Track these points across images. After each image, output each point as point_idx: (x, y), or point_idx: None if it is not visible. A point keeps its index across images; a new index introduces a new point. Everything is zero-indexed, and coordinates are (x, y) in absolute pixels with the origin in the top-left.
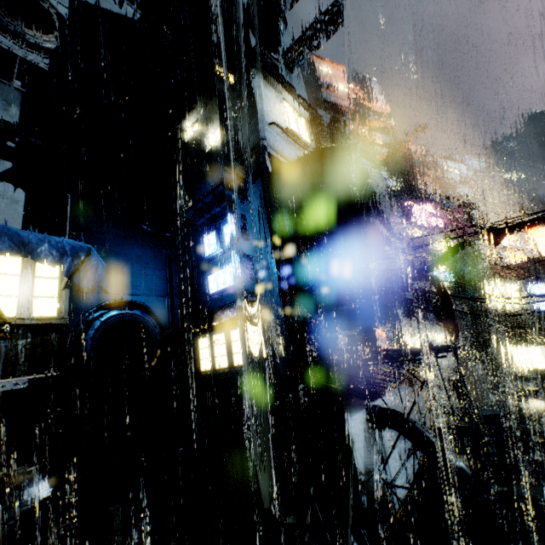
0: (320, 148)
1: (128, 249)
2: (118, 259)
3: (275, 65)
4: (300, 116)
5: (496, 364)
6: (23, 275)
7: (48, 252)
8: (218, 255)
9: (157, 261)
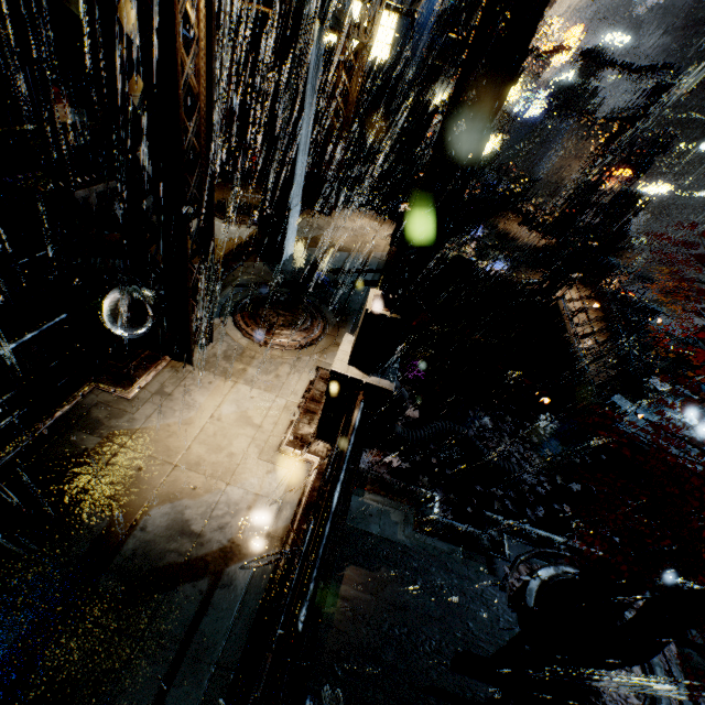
0: None
1: None
2: None
3: None
4: None
5: None
6: None
7: None
8: None
9: None
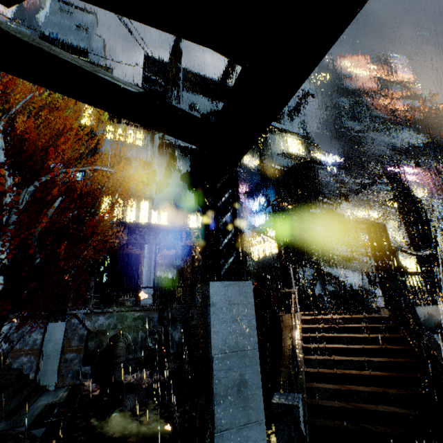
0: (299, 163)
1: None
2: None
3: (282, 124)
4: (298, 141)
5: None
6: (197, 222)
7: None
8: (259, 211)
9: None
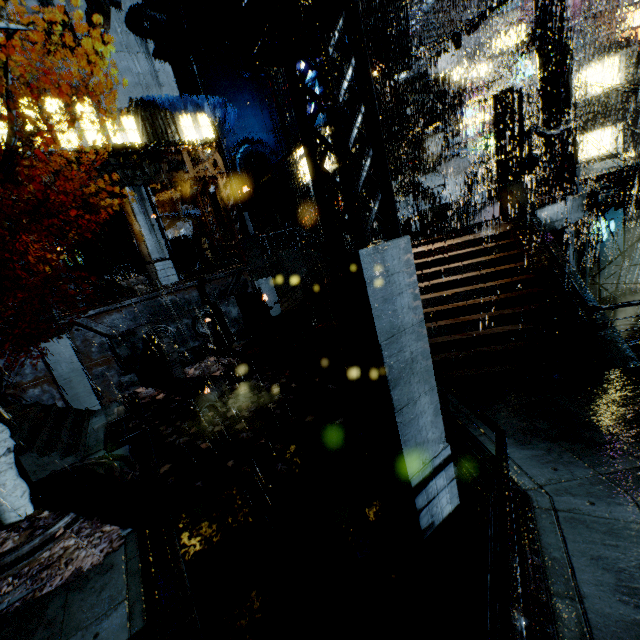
0: None
1: (239, 95)
2: (236, 105)
3: None
4: None
5: None
6: (195, 126)
7: (208, 107)
8: None
9: (260, 102)
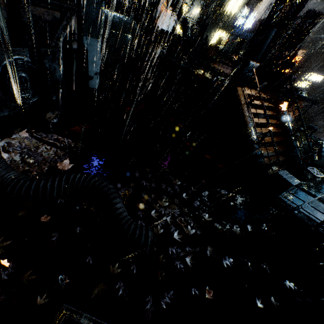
0: None
1: None
2: None
3: None
4: None
5: (208, 33)
6: None
7: None
8: None
9: None
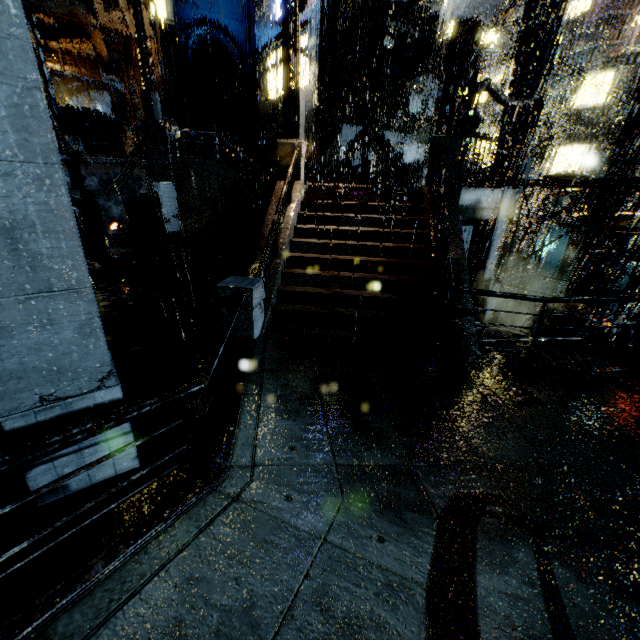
0: None
1: None
2: None
3: None
4: None
5: None
6: None
7: None
8: None
9: None
